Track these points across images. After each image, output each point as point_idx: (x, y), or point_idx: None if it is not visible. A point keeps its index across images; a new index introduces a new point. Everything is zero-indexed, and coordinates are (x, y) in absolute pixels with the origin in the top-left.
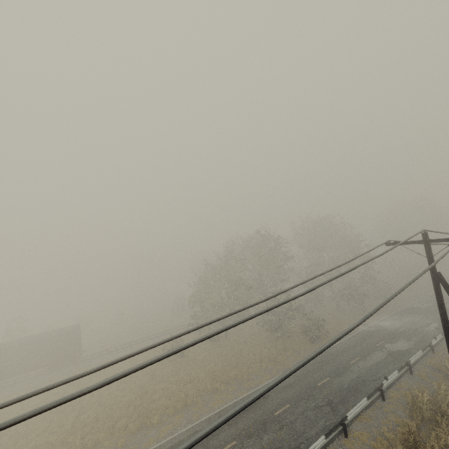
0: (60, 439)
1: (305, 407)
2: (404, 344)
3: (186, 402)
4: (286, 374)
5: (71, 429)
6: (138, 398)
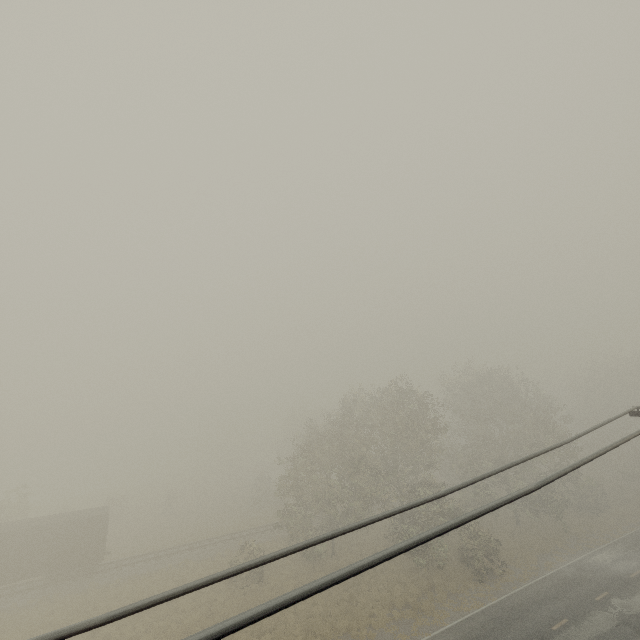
0: None
1: None
2: None
3: None
4: None
5: None
6: None
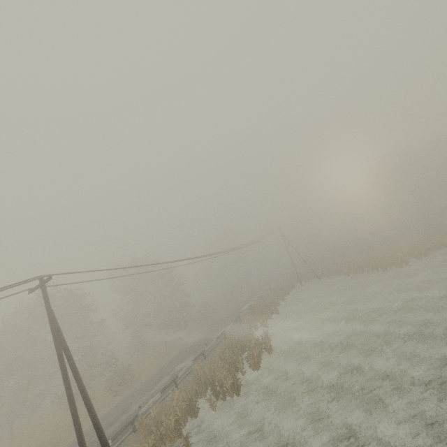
0: None
1: None
2: (190, 360)
3: None
4: None
5: None
6: None
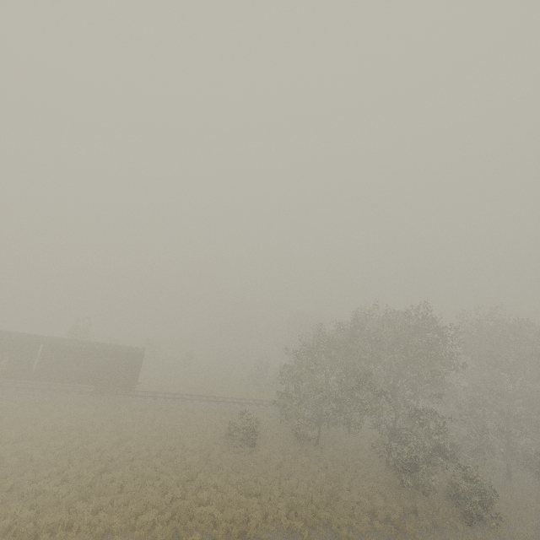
0: (69, 498)
1: None
2: None
3: (244, 529)
4: None
5: (87, 488)
6: (180, 485)
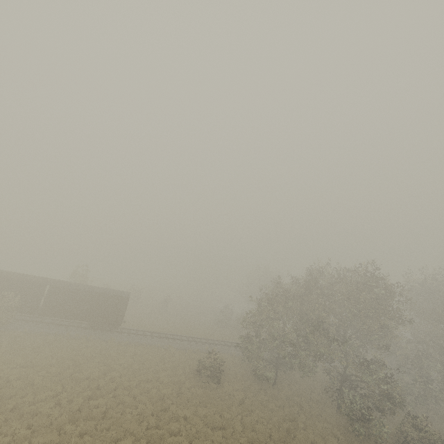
0: (60, 421)
1: None
2: None
3: None
4: None
5: (76, 412)
6: (155, 415)
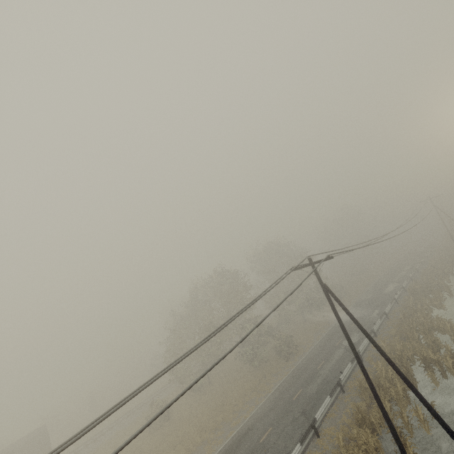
0: None
1: (285, 424)
2: (356, 337)
3: None
4: (183, 392)
5: None
6: None
